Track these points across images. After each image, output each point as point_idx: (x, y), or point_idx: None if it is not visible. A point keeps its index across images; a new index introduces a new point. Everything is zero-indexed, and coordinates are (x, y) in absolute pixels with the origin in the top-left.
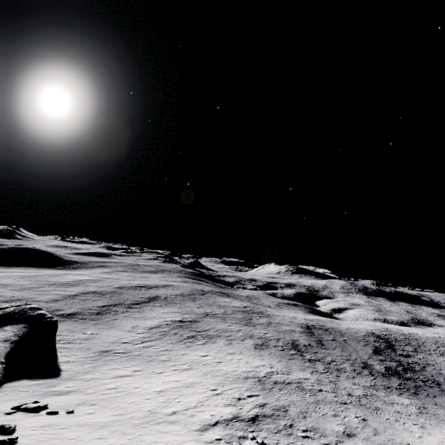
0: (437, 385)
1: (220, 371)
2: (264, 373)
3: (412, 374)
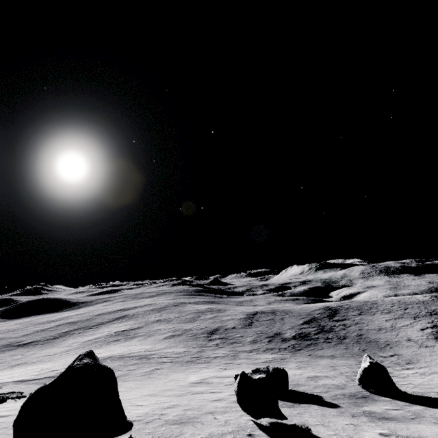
0: (340, 340)
1: None
2: (128, 353)
3: (323, 334)
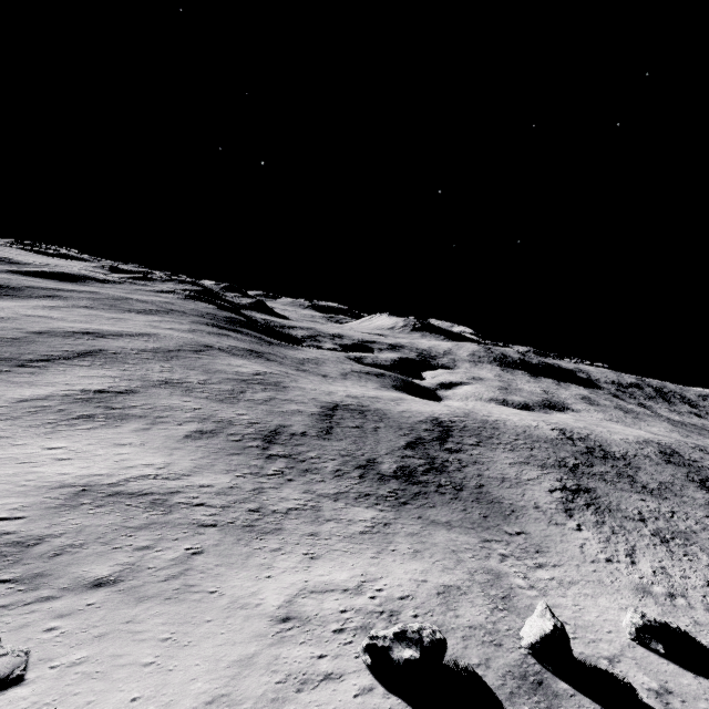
0: (456, 491)
1: (29, 475)
2: (124, 477)
3: (434, 476)
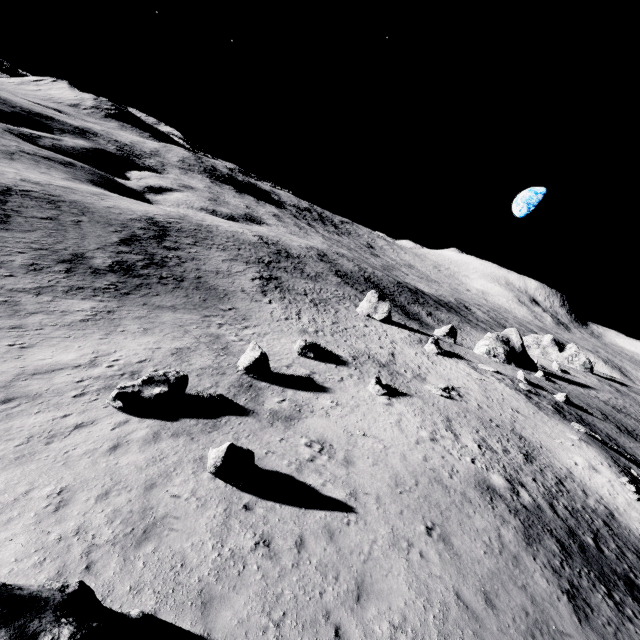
0: (178, 282)
1: None
2: None
3: (155, 270)
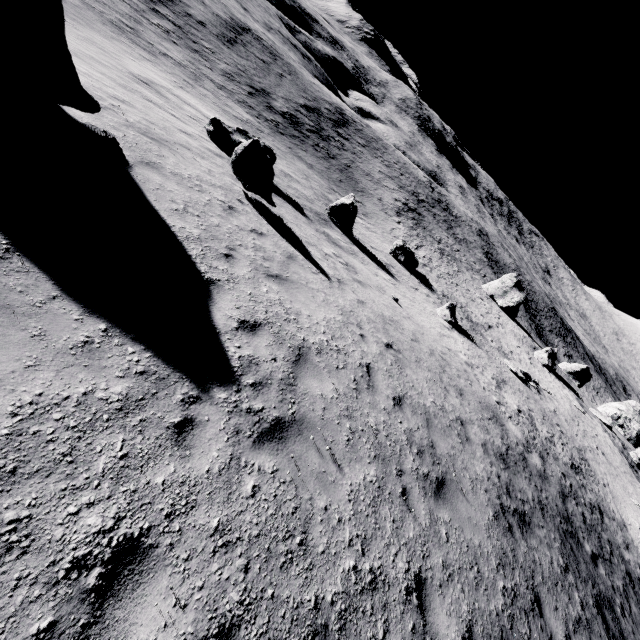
0: (329, 157)
1: None
2: None
3: (316, 138)
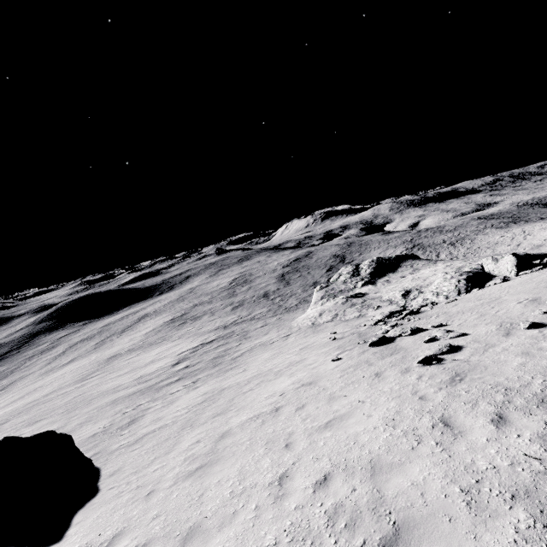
0: None
1: (545, 228)
2: None
3: None
